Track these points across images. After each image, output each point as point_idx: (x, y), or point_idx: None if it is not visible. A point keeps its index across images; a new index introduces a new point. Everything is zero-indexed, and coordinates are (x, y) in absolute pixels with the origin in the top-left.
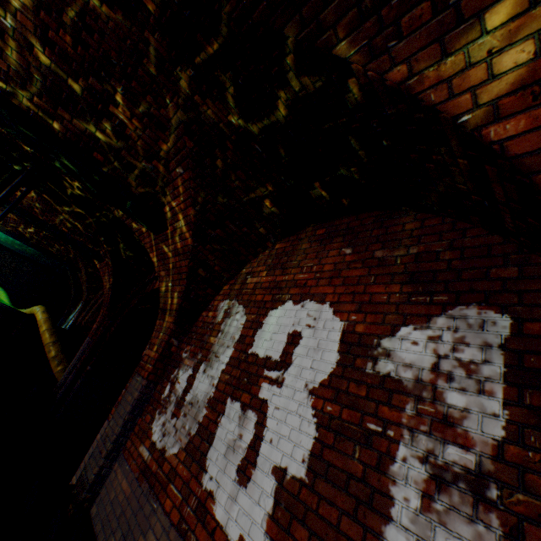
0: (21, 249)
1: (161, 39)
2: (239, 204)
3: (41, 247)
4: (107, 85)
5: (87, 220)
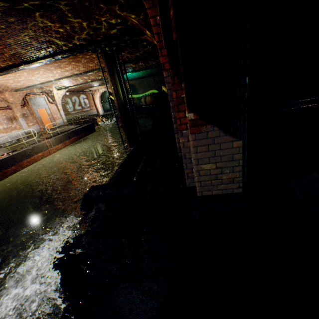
0: (147, 73)
1: (83, 0)
2: (141, 3)
3: (147, 67)
4: (93, 18)
5: (139, 47)
